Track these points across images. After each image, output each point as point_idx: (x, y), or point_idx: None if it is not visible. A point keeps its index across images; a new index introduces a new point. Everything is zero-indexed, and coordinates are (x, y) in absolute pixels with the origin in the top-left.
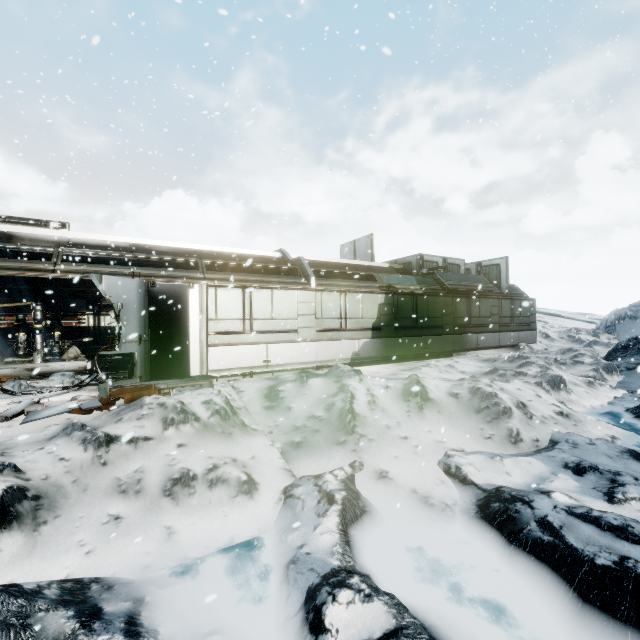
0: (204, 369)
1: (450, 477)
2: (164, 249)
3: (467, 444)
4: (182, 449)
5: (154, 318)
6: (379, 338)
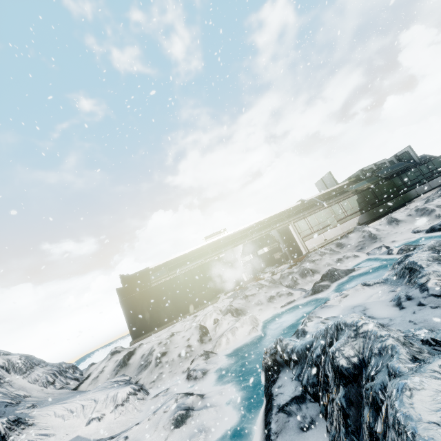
0: (306, 250)
1: (416, 233)
2: (265, 220)
3: (420, 225)
4: (331, 258)
5: (284, 240)
6: (364, 213)
